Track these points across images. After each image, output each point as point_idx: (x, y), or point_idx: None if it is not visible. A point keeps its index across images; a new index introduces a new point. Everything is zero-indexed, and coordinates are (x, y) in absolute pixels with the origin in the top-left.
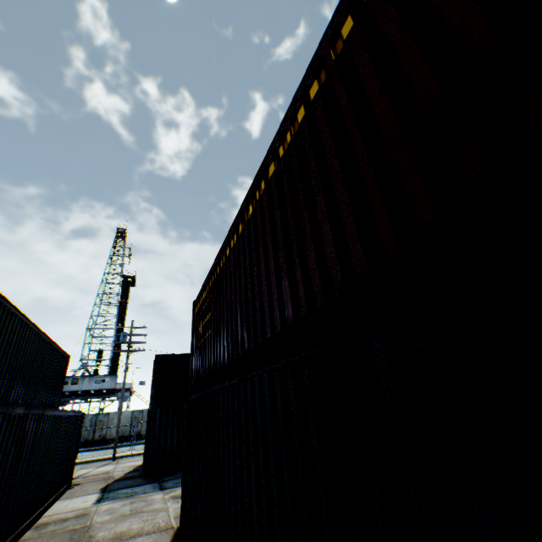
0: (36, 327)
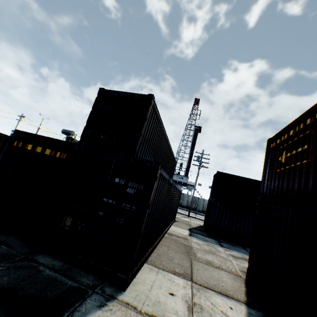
0: (169, 143)
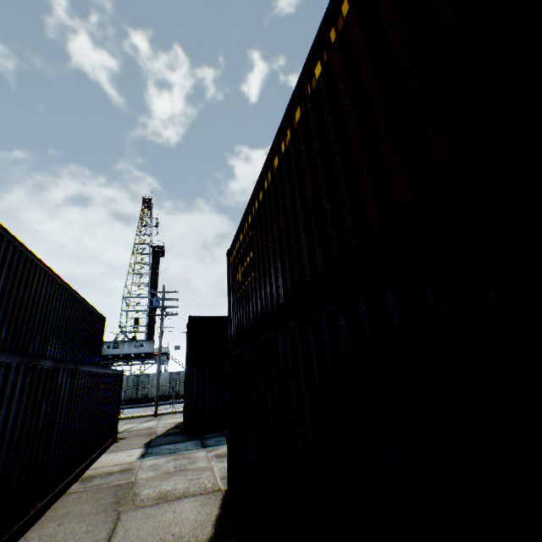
0: (66, 284)
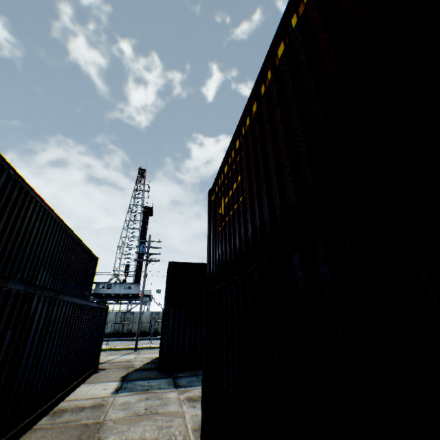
0: (61, 220)
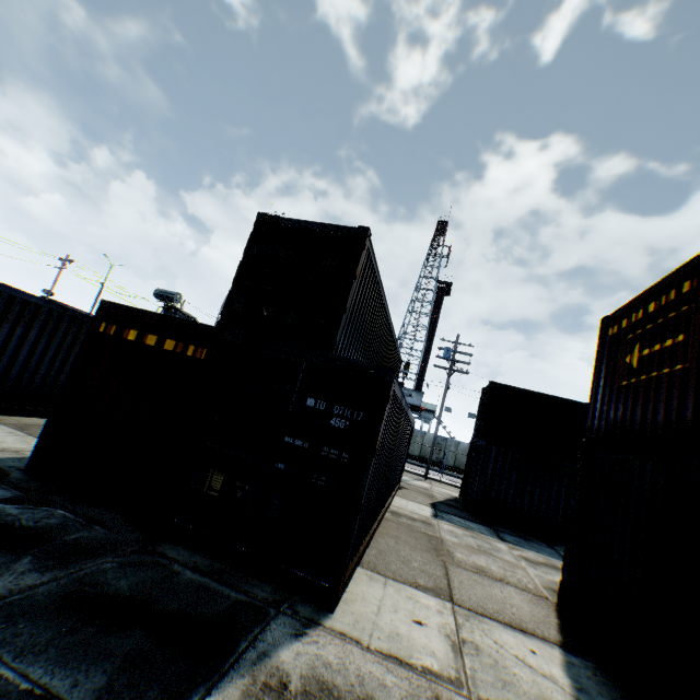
0: (391, 323)
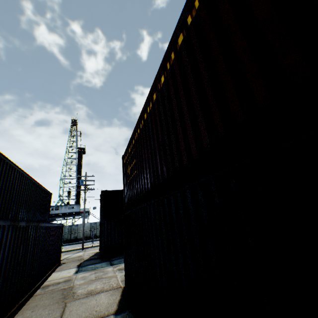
0: (29, 176)
